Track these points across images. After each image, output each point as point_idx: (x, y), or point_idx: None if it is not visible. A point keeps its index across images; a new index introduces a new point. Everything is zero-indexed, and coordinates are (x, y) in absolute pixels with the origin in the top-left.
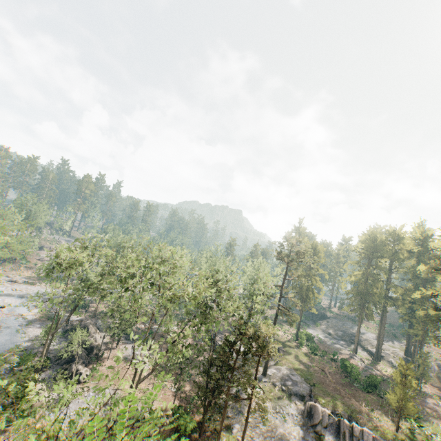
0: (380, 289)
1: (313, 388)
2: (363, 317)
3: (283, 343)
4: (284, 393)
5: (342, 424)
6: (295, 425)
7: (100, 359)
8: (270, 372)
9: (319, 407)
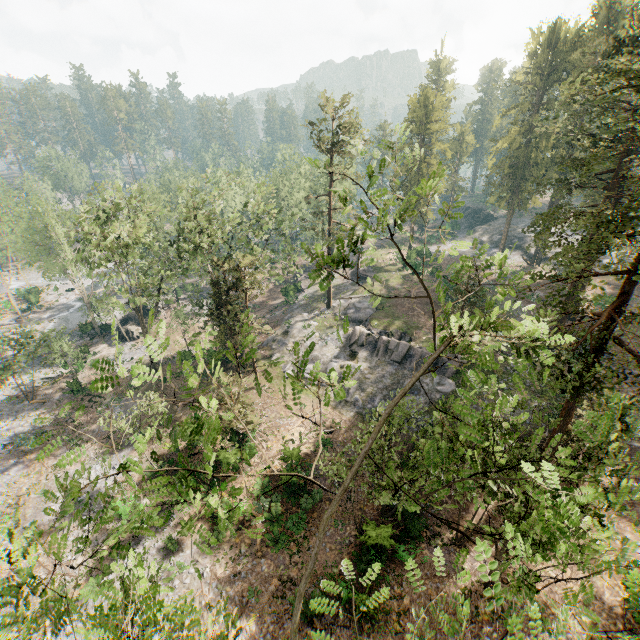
0: (543, 150)
1: (377, 312)
2: (517, 207)
3: (380, 269)
4: (342, 322)
5: (379, 341)
6: (336, 348)
7: (158, 319)
8: (335, 304)
9: (357, 329)
